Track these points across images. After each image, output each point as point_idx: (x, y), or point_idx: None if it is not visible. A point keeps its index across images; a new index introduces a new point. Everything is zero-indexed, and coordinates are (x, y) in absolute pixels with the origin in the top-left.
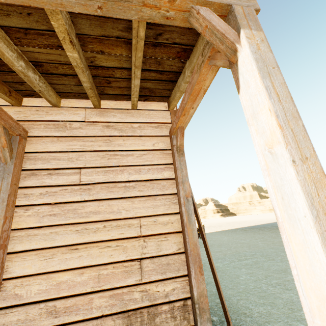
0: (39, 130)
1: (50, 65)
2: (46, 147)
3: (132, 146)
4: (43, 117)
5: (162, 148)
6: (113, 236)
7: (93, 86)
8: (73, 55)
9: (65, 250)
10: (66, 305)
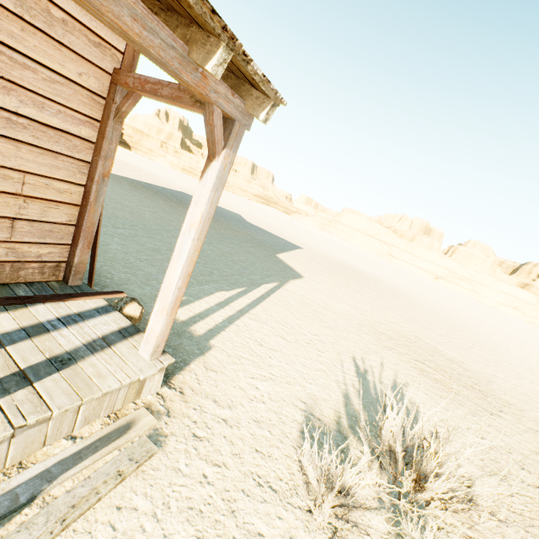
0: None
1: None
2: None
3: (39, 54)
4: None
5: (93, 89)
6: None
7: None
8: None
9: None
10: None
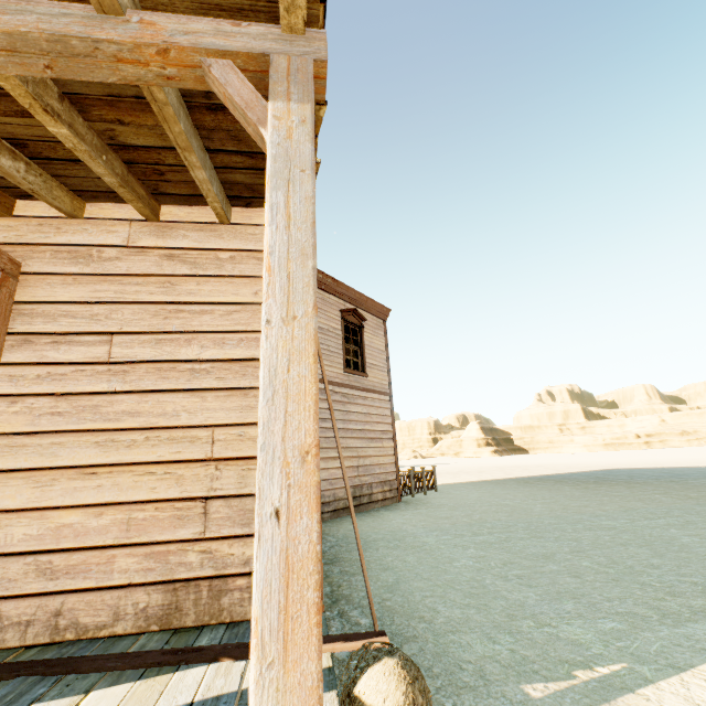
0: (42, 262)
1: (41, 145)
2: (52, 294)
3: (214, 295)
4: (50, 237)
5: None
6: (161, 455)
7: (131, 180)
8: (60, 132)
9: (74, 475)
10: (70, 563)
